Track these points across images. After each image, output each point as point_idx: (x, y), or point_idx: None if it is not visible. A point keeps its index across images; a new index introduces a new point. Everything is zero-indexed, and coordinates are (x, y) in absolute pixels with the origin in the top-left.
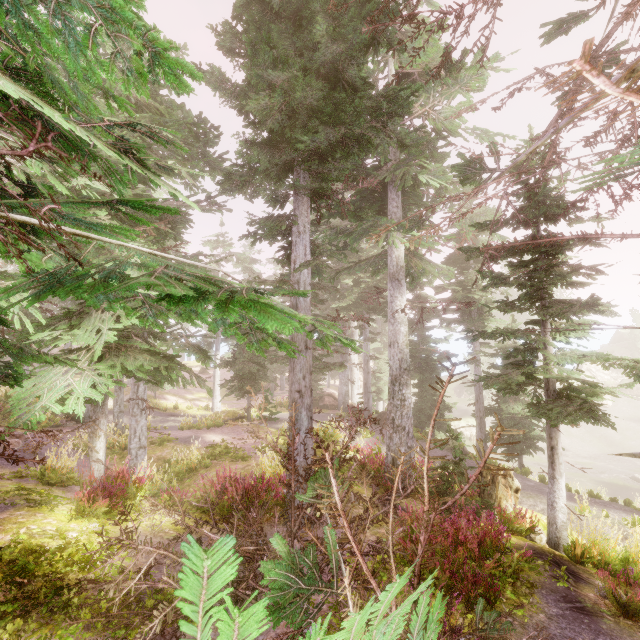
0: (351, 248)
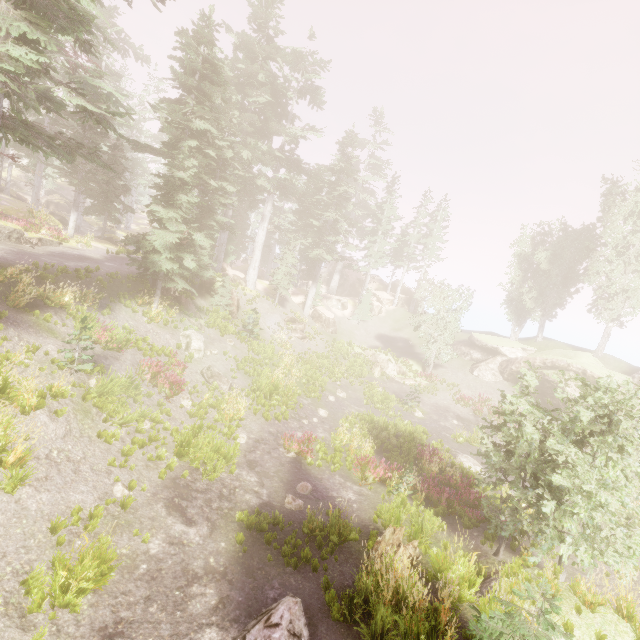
0: None
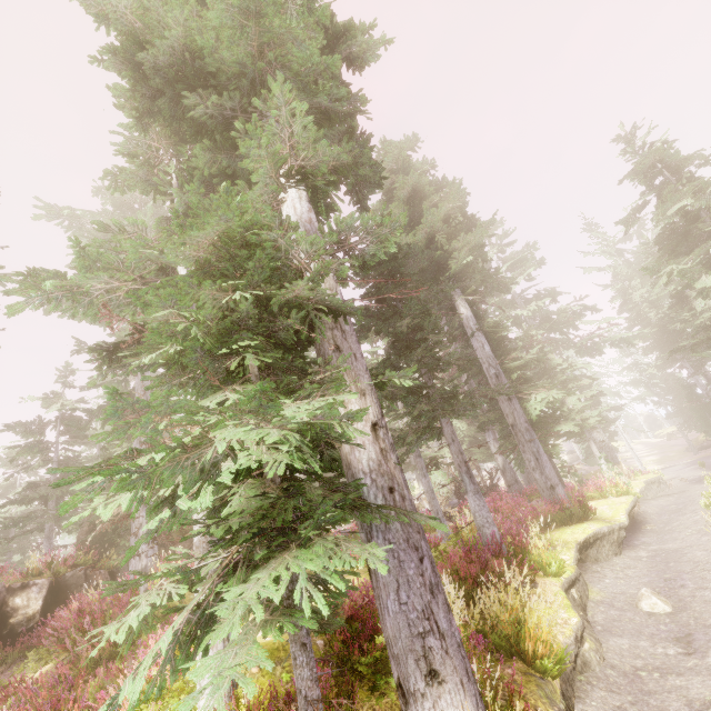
0: None
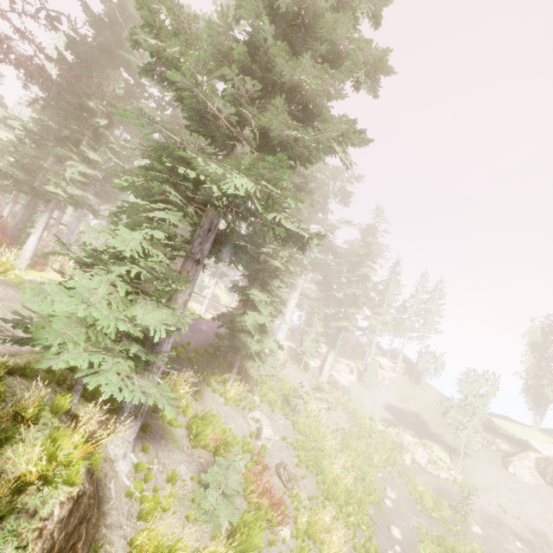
0: None
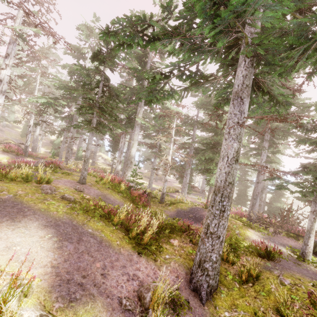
0: (248, 146)
